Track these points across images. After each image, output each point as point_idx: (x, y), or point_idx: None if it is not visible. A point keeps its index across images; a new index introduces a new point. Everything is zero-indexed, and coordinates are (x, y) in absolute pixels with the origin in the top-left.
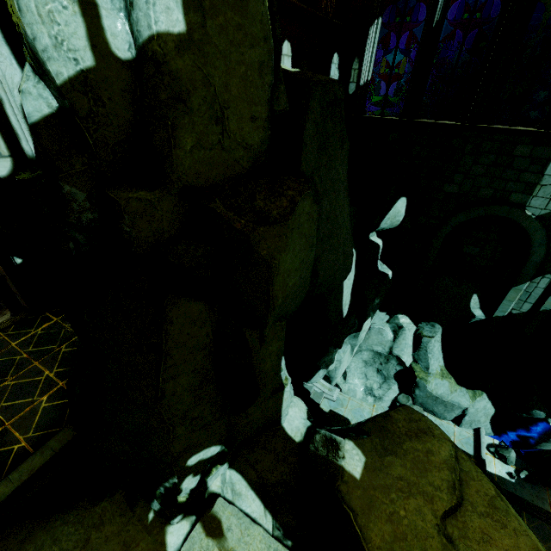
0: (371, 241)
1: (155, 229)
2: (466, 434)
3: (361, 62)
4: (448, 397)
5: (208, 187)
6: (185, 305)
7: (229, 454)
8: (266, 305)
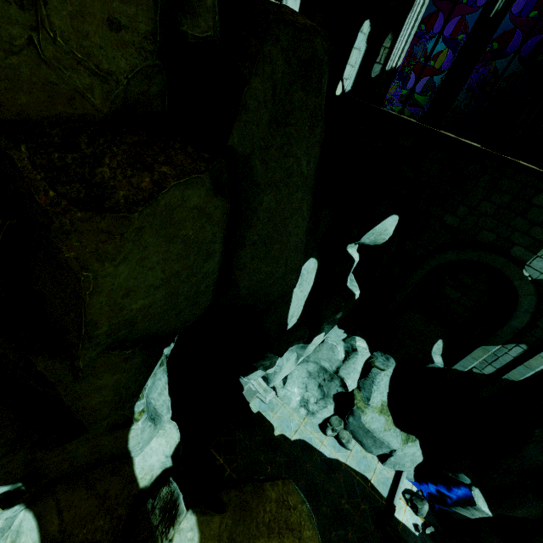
0: (347, 253)
1: None
2: (386, 474)
3: (394, 40)
4: (380, 434)
5: (11, 120)
6: None
7: (26, 494)
8: (77, 330)
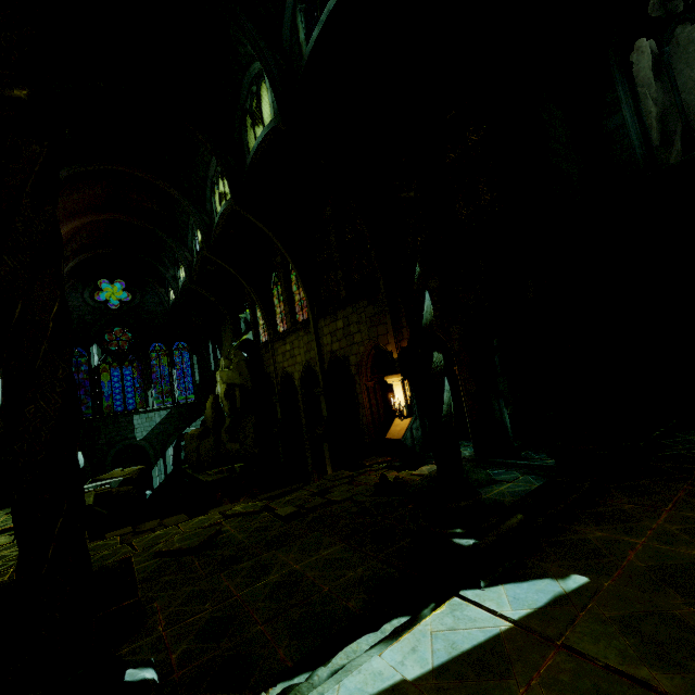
0: None
1: None
2: None
3: None
4: None
5: None
6: None
7: None
8: None
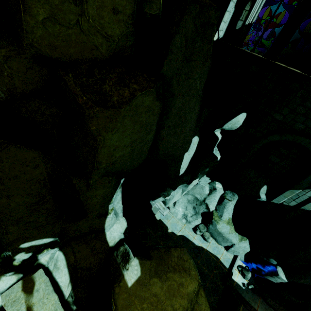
0: (214, 134)
1: (7, 83)
2: (228, 256)
3: (252, 5)
4: (226, 235)
5: (65, 61)
6: (16, 150)
7: (60, 243)
8: (92, 165)
